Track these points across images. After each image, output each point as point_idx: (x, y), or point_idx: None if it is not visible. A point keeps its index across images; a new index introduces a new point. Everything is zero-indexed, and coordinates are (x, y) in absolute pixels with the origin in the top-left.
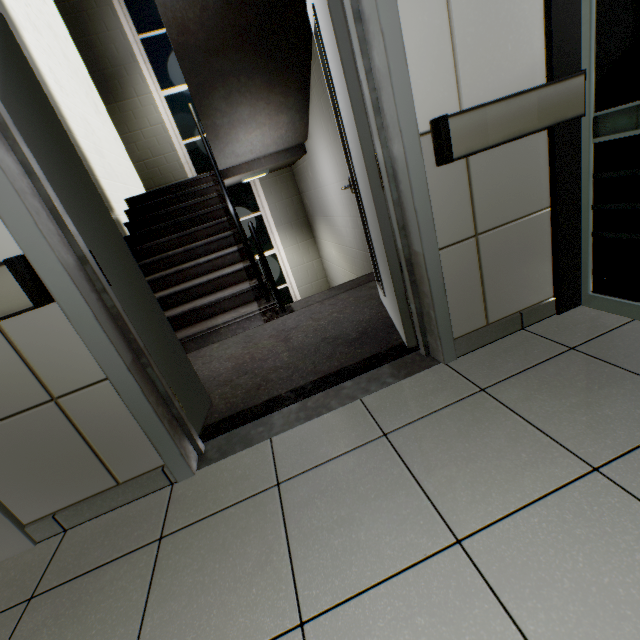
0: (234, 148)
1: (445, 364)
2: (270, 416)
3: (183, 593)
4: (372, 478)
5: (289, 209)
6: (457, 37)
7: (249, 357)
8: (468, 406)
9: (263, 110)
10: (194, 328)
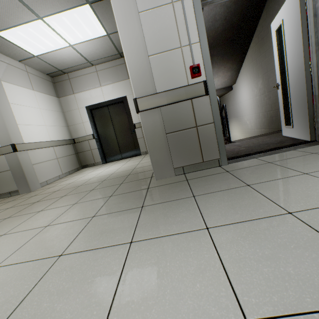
0: None
1: None
2: (250, 156)
3: (249, 175)
4: (314, 158)
5: None
6: None
7: None
8: None
9: (222, 70)
10: None
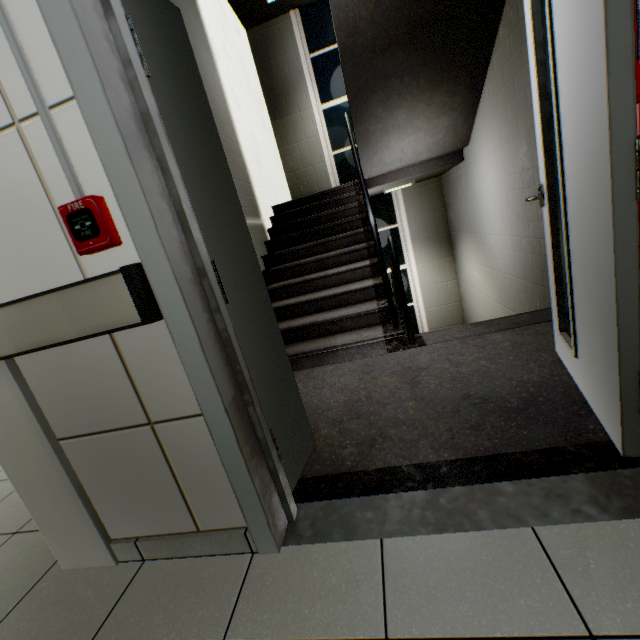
0: (382, 156)
1: None
2: (383, 497)
3: None
4: None
5: (429, 223)
6: None
7: (365, 394)
8: None
9: (422, 113)
10: (311, 344)
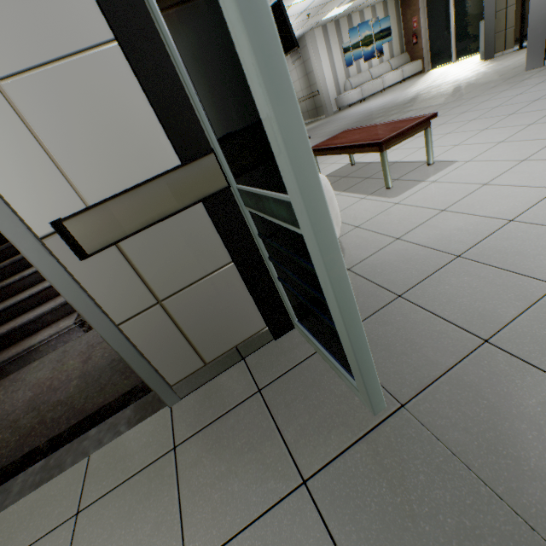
0: None
1: (170, 407)
2: (15, 479)
3: None
4: None
5: None
6: (47, 141)
7: (48, 384)
8: (153, 472)
9: None
10: (14, 349)
